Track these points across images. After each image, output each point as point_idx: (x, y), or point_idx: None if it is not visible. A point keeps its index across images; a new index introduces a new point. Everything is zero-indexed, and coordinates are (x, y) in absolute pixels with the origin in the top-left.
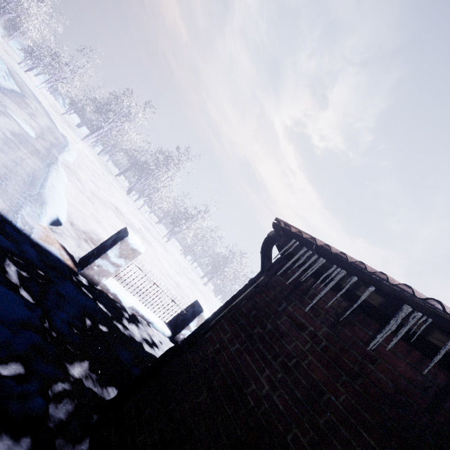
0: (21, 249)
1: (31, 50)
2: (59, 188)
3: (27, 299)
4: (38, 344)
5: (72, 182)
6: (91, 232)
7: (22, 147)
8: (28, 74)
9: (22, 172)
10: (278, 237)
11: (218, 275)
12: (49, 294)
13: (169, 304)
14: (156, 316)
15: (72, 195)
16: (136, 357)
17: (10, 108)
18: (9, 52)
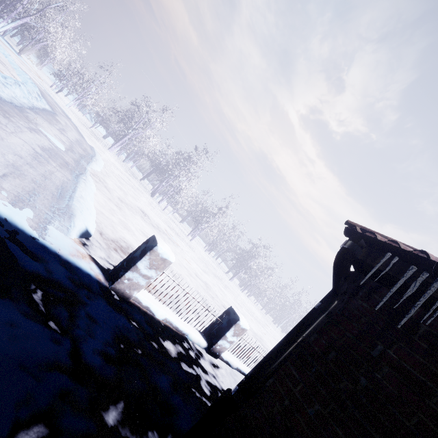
0: (48, 269)
1: (60, 73)
2: (87, 198)
3: (54, 330)
4: (66, 390)
5: (100, 190)
6: (120, 239)
7: (51, 161)
8: (59, 95)
9: (51, 186)
10: (360, 249)
11: (243, 270)
12: (78, 319)
13: (202, 313)
14: (190, 325)
15: (100, 203)
16: (174, 381)
17: (41, 125)
18: (42, 77)
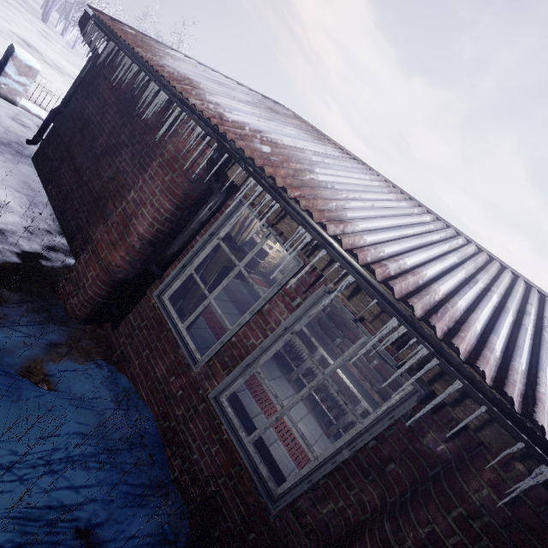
0: None
1: None
2: None
3: None
4: None
5: None
6: None
7: None
8: None
9: None
10: (86, 20)
11: None
12: None
13: None
14: None
15: None
16: None
17: None
18: None
